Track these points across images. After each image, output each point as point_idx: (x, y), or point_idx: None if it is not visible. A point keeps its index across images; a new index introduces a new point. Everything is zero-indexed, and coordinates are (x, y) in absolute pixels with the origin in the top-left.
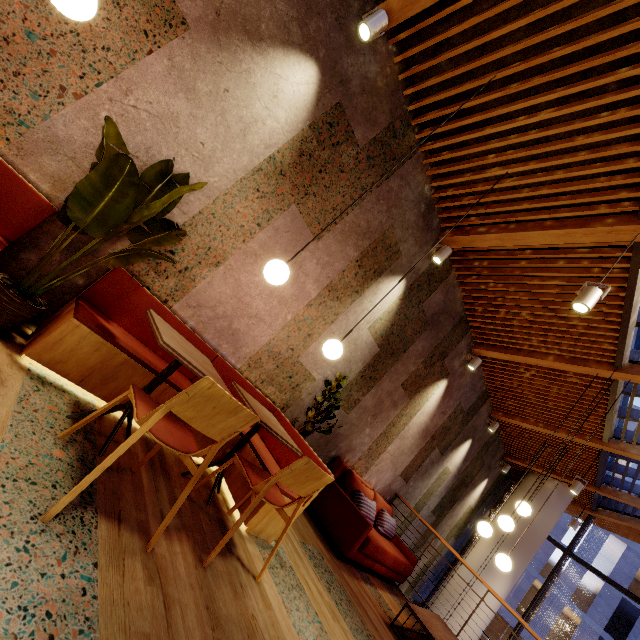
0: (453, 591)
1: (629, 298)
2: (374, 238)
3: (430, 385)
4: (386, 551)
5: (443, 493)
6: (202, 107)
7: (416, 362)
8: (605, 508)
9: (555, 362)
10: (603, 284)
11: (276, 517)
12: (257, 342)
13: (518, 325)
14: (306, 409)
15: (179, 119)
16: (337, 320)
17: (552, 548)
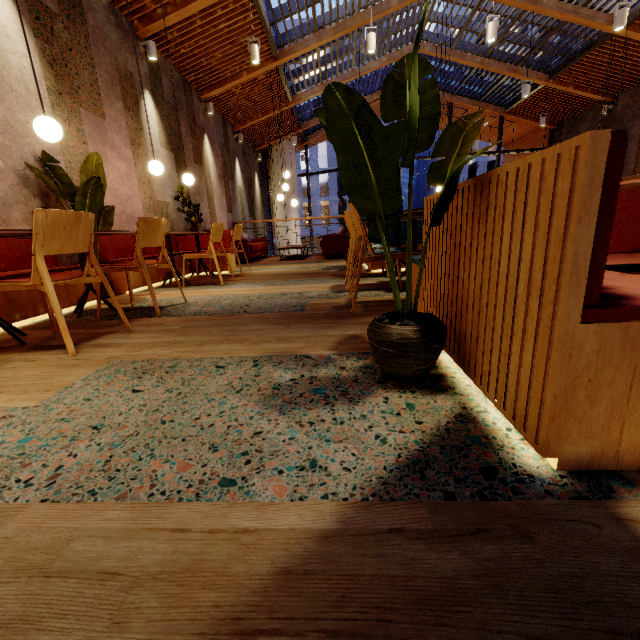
0: (282, 241)
1: (261, 17)
2: (118, 80)
3: (203, 147)
4: (257, 244)
5: (247, 202)
6: (3, 97)
7: (189, 140)
8: (309, 135)
9: (249, 75)
10: (255, 39)
11: (231, 261)
12: (140, 211)
13: (216, 63)
14: (179, 222)
15: (8, 121)
16: (149, 158)
17: (300, 178)
